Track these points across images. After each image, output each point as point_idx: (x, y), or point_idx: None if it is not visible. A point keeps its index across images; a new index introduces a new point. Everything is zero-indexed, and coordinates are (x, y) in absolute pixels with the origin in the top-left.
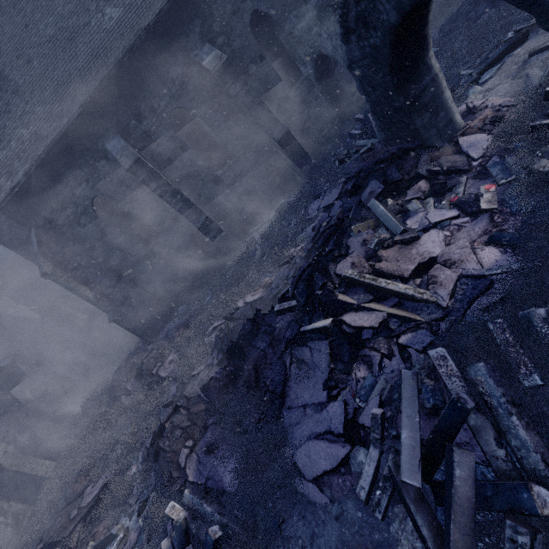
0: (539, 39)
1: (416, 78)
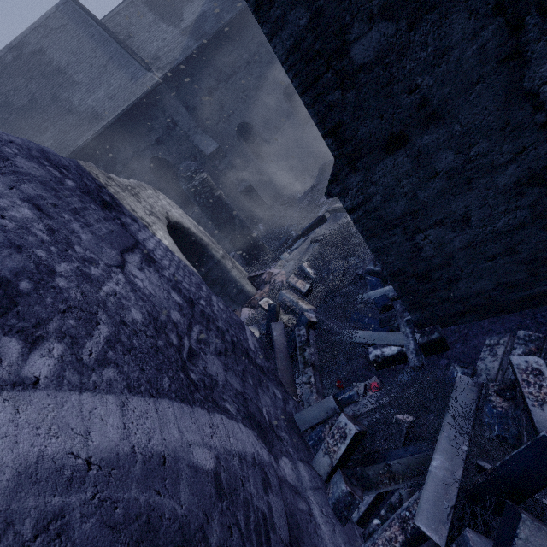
0: (327, 226)
1: (200, 263)
